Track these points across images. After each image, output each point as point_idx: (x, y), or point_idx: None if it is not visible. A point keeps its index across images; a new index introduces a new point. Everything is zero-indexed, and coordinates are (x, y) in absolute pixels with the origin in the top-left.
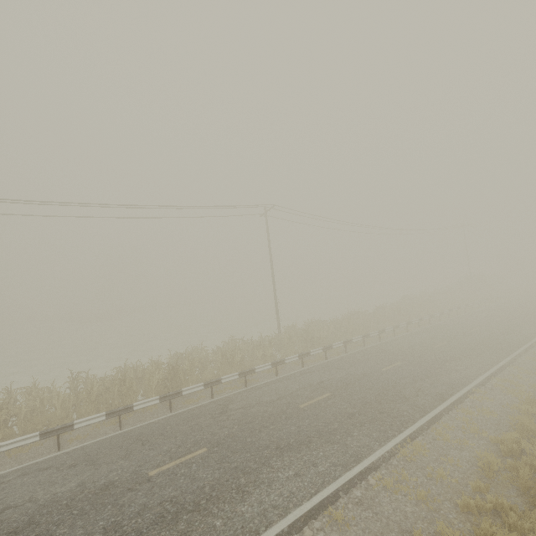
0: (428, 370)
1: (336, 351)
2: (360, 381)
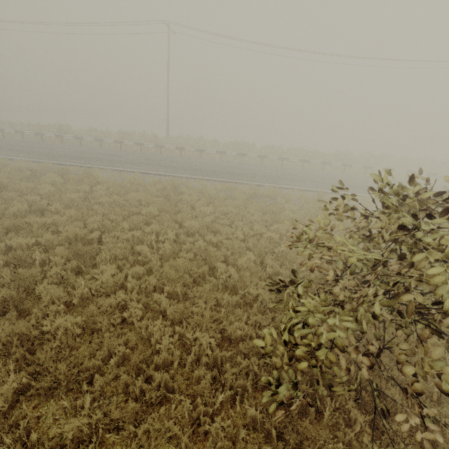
0: (132, 162)
1: (163, 153)
2: (98, 154)
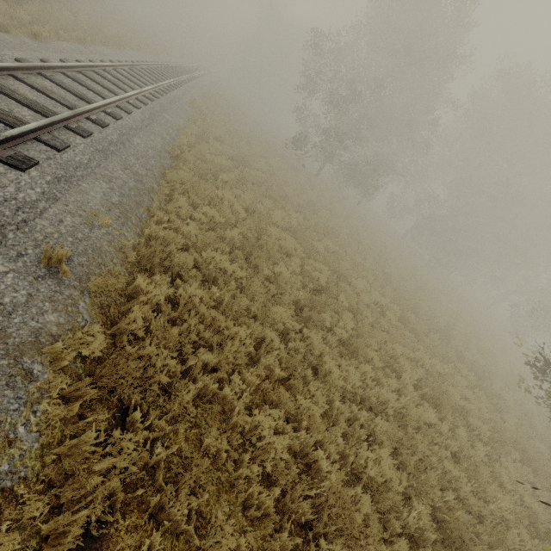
0: None
1: None
2: None
